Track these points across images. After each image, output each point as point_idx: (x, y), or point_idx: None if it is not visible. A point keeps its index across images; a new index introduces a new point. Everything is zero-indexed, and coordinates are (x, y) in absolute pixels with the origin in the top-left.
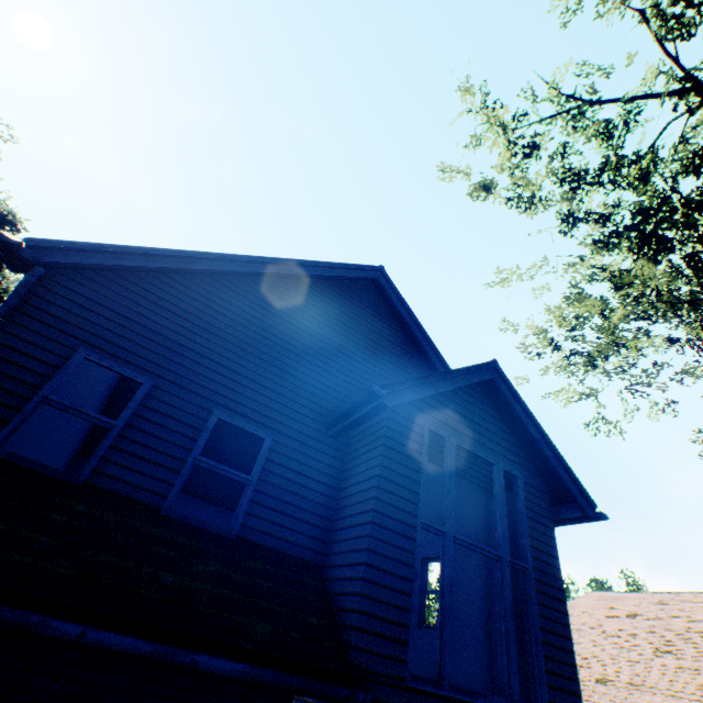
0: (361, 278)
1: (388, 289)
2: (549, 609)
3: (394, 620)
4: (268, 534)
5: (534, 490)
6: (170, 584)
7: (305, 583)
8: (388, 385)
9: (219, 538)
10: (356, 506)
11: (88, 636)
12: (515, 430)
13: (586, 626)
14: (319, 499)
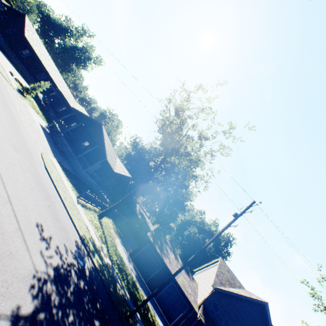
0: (261, 303)
1: (267, 308)
2: None
3: None
4: None
5: None
6: None
7: None
8: None
9: None
10: None
11: None
12: None
13: None
14: None
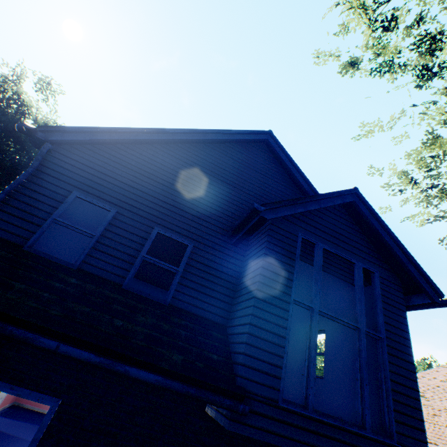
0: (255, 140)
1: (275, 146)
2: (399, 367)
3: (271, 362)
4: (190, 304)
5: (389, 283)
6: (120, 326)
7: (213, 335)
8: (266, 204)
9: (157, 304)
10: (247, 288)
11: (61, 348)
12: (373, 239)
13: (440, 388)
14: (224, 284)
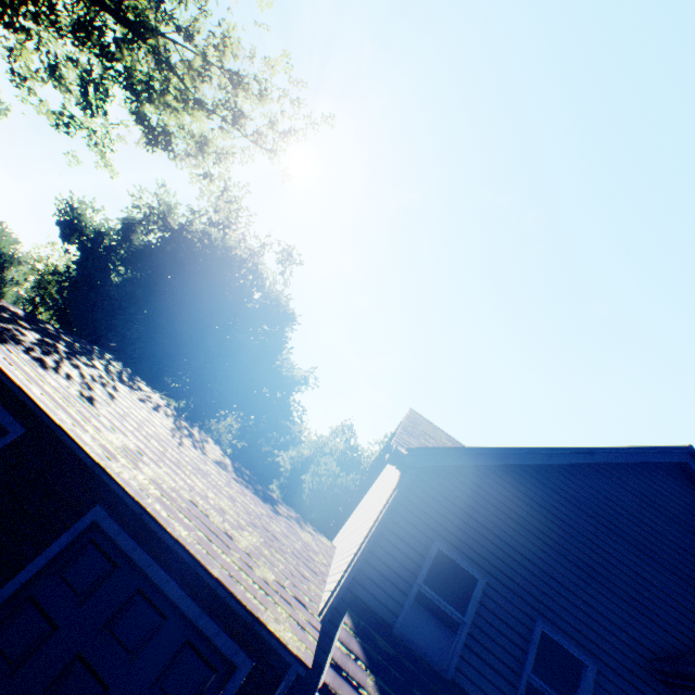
0: (665, 461)
1: None
2: None
3: None
4: None
5: None
6: None
7: None
8: None
9: None
10: None
11: None
12: None
13: None
14: None
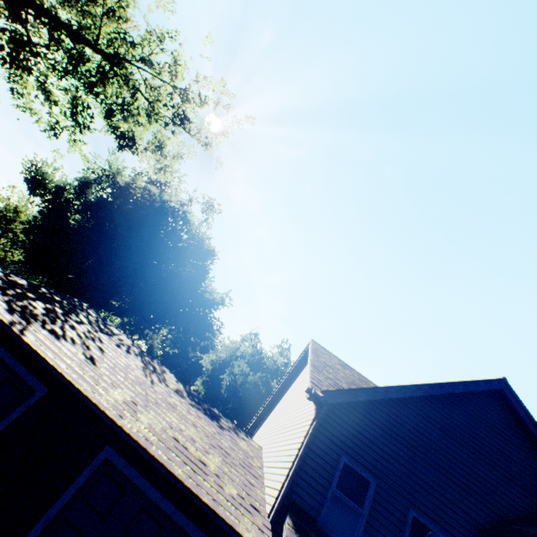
0: (488, 389)
1: (511, 399)
2: None
3: None
4: None
5: None
6: None
7: None
8: None
9: None
10: None
11: None
12: None
13: None
14: None
